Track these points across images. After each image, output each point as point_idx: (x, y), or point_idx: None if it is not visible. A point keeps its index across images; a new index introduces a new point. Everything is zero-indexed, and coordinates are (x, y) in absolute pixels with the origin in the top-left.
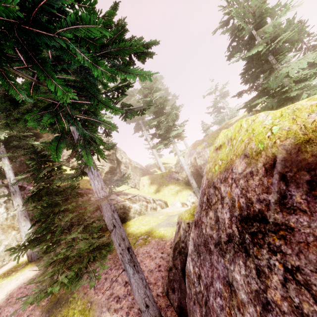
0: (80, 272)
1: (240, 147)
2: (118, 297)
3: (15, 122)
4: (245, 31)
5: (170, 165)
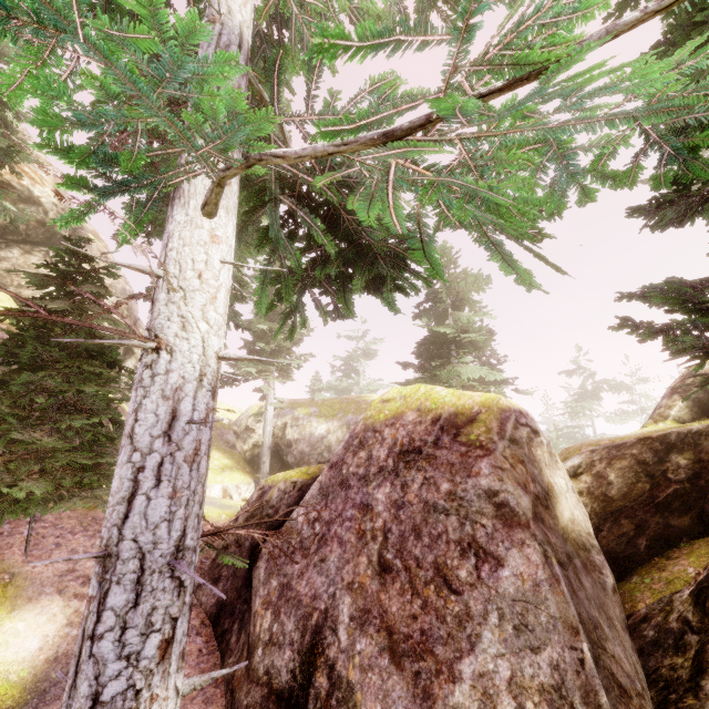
0: (54, 495)
1: (416, 403)
2: (87, 578)
3: (150, 207)
4: (444, 305)
5: (220, 416)
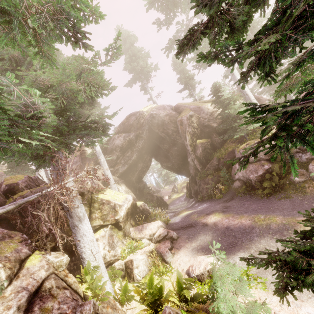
0: None
1: None
2: None
3: None
4: None
5: None
